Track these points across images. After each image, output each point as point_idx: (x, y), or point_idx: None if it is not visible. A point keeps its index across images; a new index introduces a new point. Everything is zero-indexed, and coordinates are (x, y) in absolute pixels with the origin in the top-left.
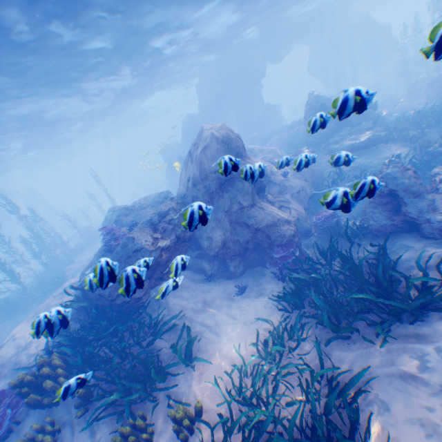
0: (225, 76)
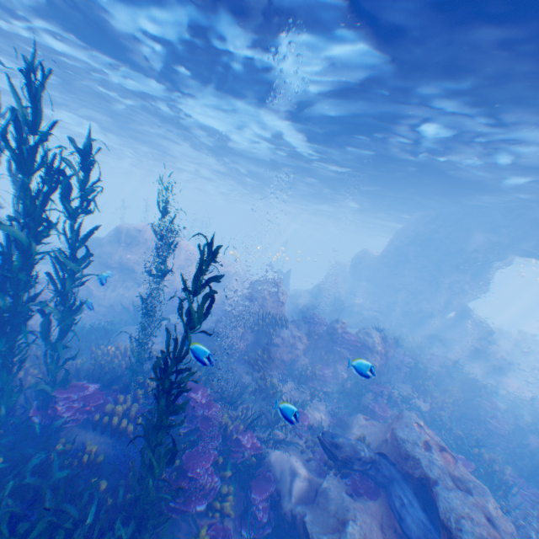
0: (419, 234)
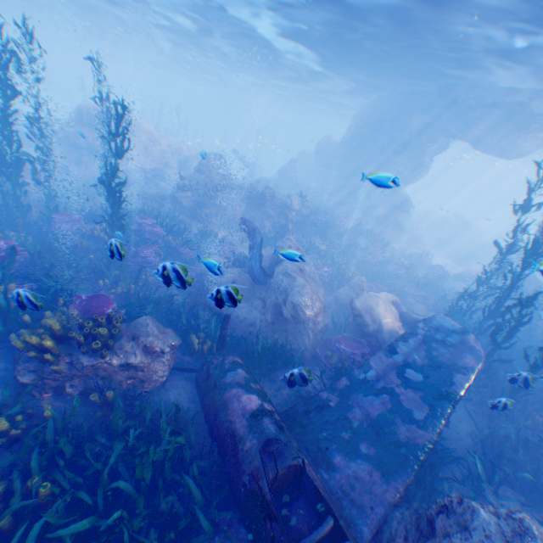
0: (372, 118)
